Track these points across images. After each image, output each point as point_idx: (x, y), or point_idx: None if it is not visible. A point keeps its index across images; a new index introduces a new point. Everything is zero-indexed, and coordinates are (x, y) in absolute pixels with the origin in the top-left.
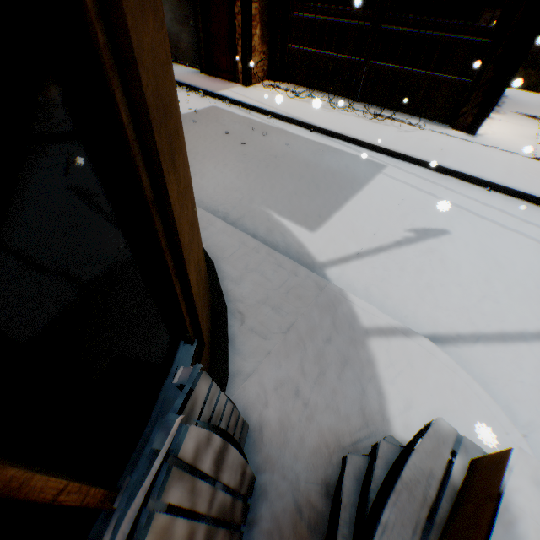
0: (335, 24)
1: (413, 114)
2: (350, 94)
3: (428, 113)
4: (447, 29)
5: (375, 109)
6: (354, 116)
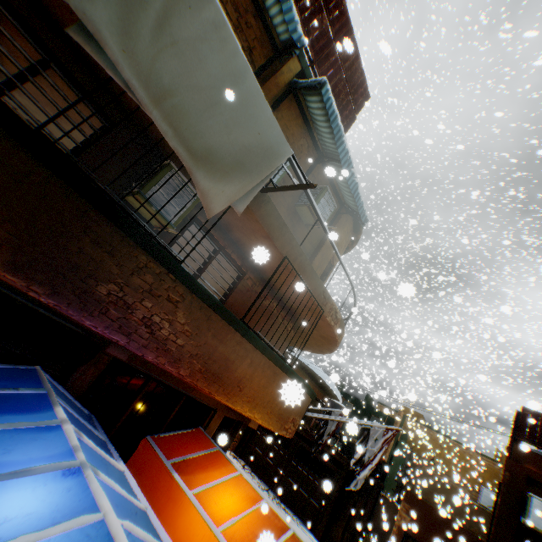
0: (273, 446)
1: (297, 514)
2: (270, 483)
3: (304, 517)
4: (315, 476)
5: (280, 499)
6: (267, 495)
